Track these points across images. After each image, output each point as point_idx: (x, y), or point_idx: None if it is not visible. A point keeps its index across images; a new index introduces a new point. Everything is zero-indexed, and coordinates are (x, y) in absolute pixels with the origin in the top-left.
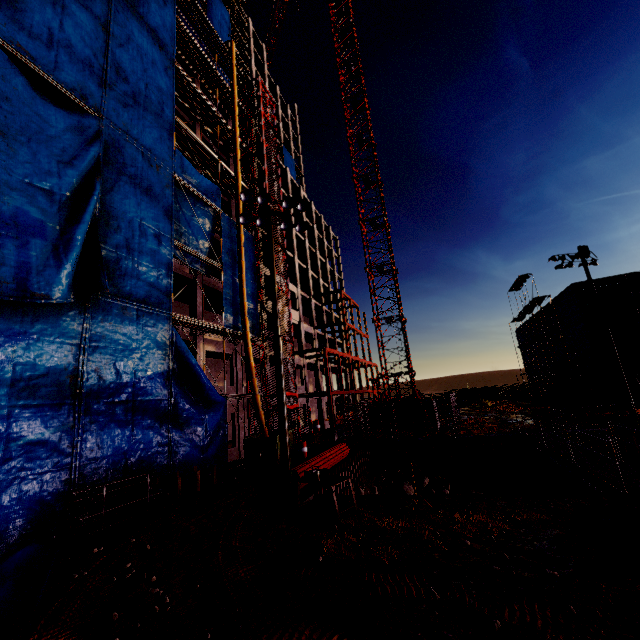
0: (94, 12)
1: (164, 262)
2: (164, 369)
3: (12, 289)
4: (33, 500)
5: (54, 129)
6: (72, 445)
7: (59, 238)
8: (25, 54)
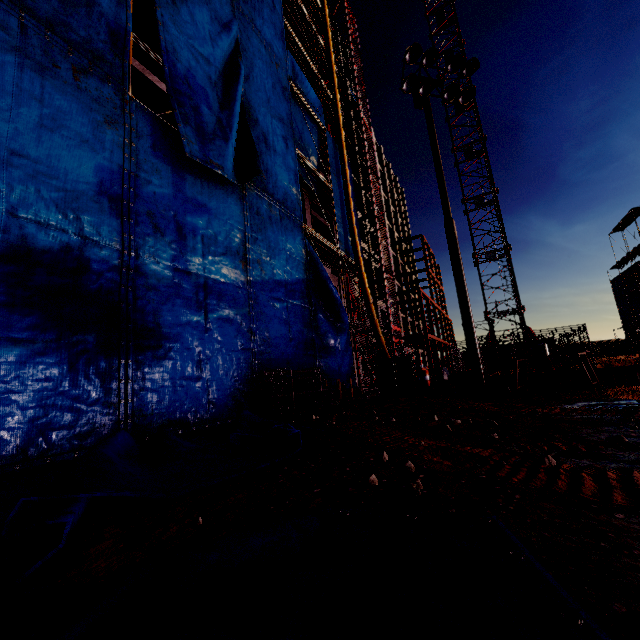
0: None
1: (292, 168)
2: (303, 277)
3: (197, 151)
4: (230, 376)
5: None
6: (250, 331)
7: (220, 112)
8: None
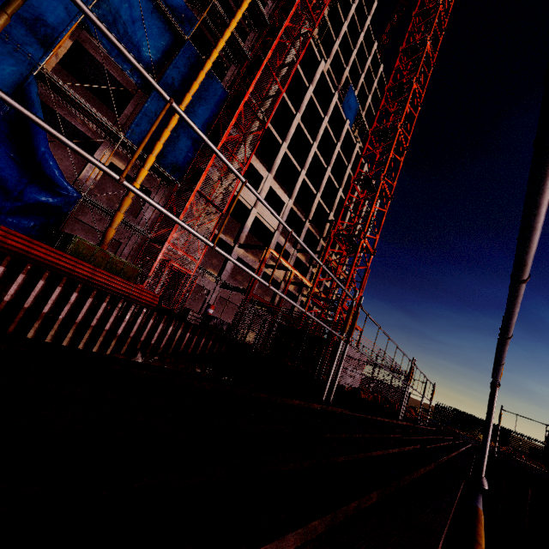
0: None
1: (58, 15)
2: None
3: None
4: None
5: None
6: None
7: None
8: None
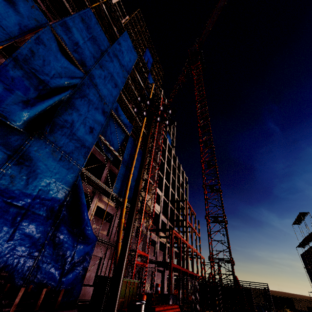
0: (100, 48)
1: (90, 141)
2: (61, 198)
3: None
4: None
5: (60, 64)
6: None
7: (34, 99)
8: (63, 41)
